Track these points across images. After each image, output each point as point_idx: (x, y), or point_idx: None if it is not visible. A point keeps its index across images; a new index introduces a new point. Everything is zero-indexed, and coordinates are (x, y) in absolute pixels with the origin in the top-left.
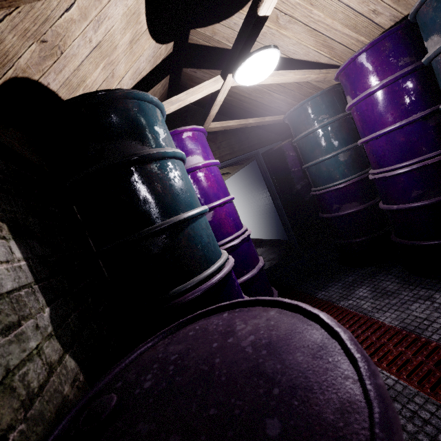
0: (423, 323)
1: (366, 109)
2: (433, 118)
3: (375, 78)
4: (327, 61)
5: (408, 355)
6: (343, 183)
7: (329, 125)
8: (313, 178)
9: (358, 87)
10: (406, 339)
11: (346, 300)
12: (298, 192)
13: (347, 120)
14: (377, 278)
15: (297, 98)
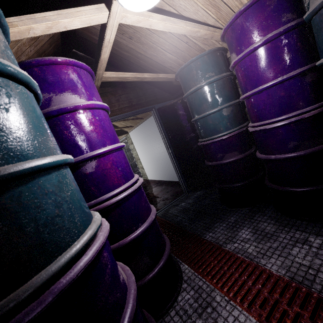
0: (309, 272)
1: (251, 64)
2: (310, 74)
3: (260, 33)
4: (214, 23)
5: (306, 318)
6: (226, 135)
7: (214, 82)
8: (201, 130)
9: (244, 43)
10: (298, 294)
11: (231, 242)
12: (187, 143)
13: (229, 80)
14: (255, 219)
15: (186, 59)
